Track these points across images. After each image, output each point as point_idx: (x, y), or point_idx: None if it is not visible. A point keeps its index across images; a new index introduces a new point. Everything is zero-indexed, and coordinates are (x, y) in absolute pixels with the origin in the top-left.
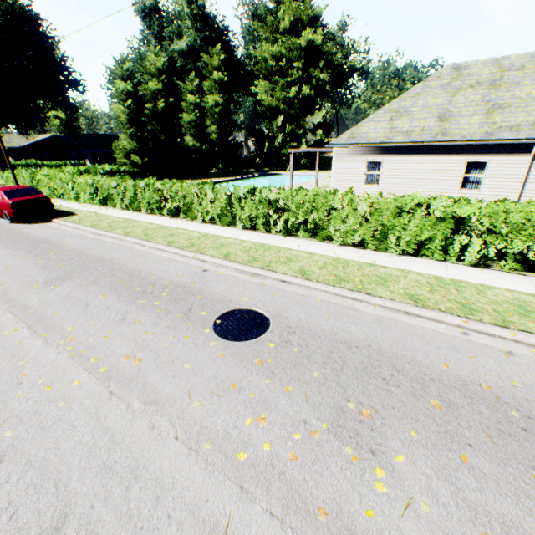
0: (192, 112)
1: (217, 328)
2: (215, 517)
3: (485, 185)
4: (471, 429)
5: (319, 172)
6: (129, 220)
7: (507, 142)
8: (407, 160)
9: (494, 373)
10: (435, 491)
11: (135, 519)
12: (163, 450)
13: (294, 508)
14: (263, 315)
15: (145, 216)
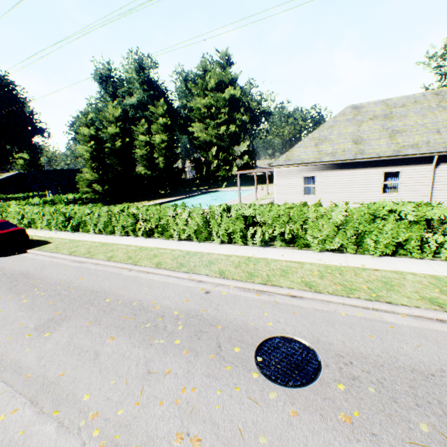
0: (143, 148)
1: (264, 370)
2: None
3: (401, 189)
4: None
5: (249, 187)
6: (105, 243)
7: (413, 156)
8: (336, 174)
9: None
10: None
11: None
12: None
13: None
14: (302, 343)
15: (119, 238)
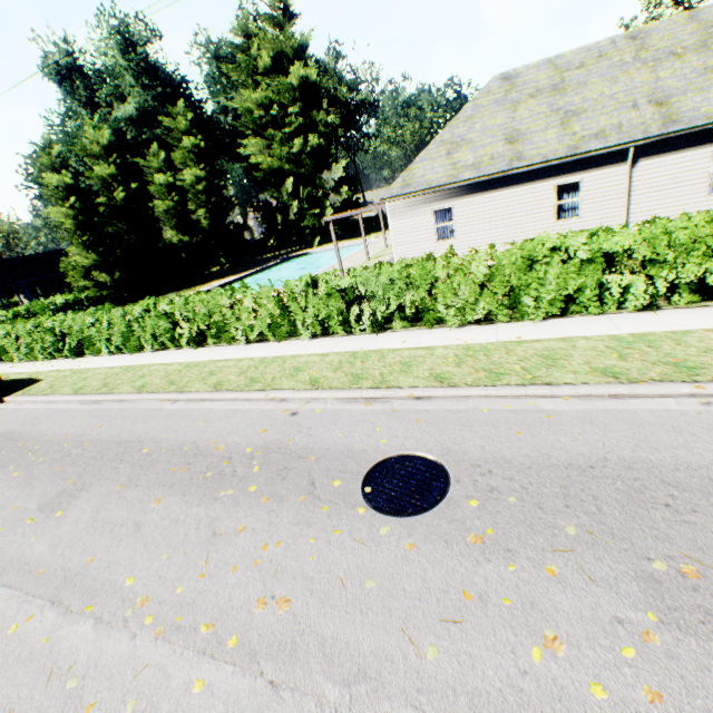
0: (167, 196)
1: (374, 502)
2: None
3: (584, 209)
4: None
5: (358, 240)
6: (131, 367)
7: (598, 153)
8: (483, 200)
9: None
10: None
11: None
12: None
13: None
14: (427, 458)
15: (152, 355)
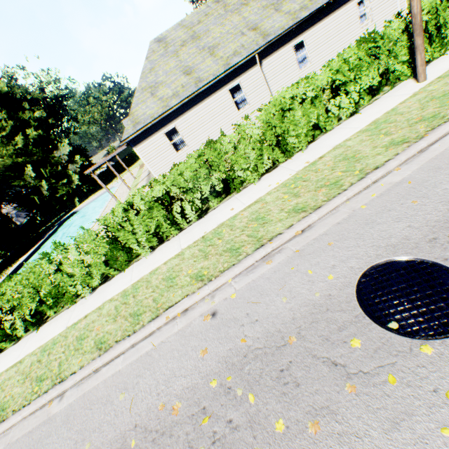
0: None
1: (421, 331)
2: None
3: (249, 98)
4: None
5: (108, 186)
6: None
7: (242, 63)
8: (192, 114)
9: None
10: None
11: None
12: None
13: None
14: (389, 263)
15: None
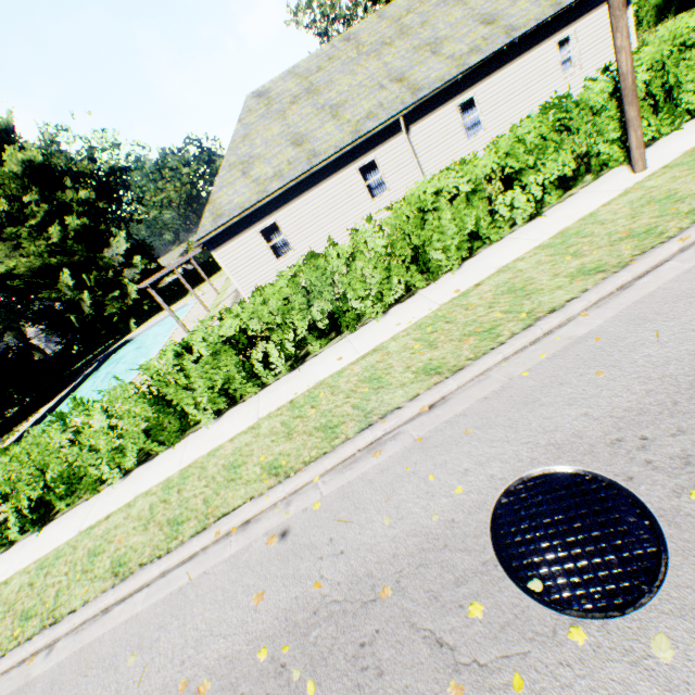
0: None
1: (575, 602)
2: None
3: (389, 182)
4: None
5: (180, 302)
6: None
7: (378, 130)
8: (302, 203)
9: None
10: None
11: None
12: None
13: None
14: (547, 475)
15: None
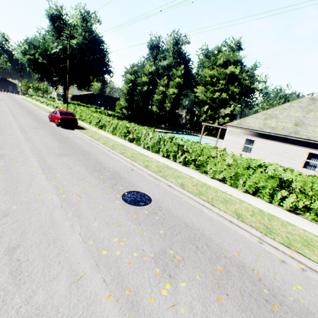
0: (160, 95)
1: (124, 196)
2: (79, 270)
3: None
4: (233, 287)
5: (222, 140)
6: (108, 138)
7: None
8: (270, 143)
9: (266, 267)
10: (193, 306)
11: (45, 257)
12: (71, 236)
13: (116, 282)
14: (150, 197)
15: (117, 138)
